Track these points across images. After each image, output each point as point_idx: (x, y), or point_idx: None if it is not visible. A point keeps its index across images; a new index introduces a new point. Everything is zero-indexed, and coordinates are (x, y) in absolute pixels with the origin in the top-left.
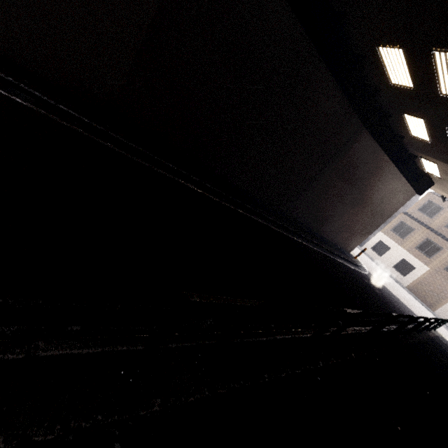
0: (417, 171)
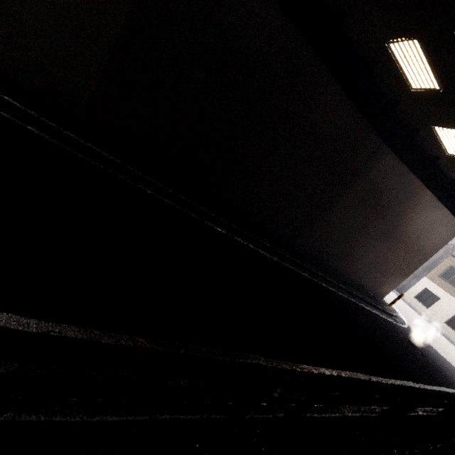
0: None
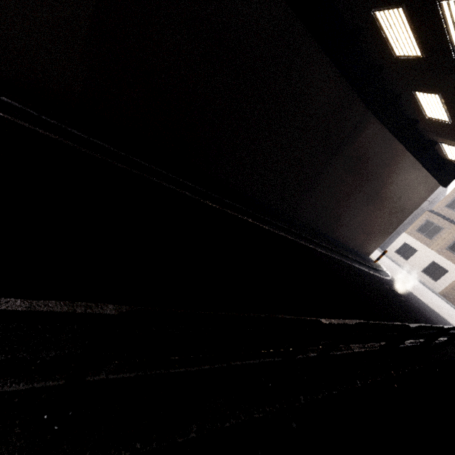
0: (439, 159)
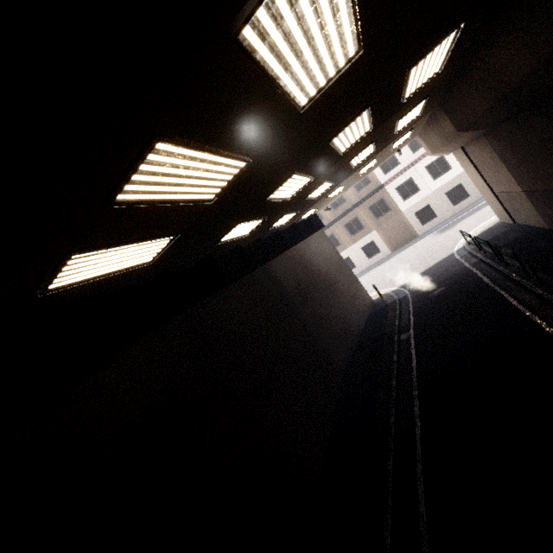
0: (302, 224)
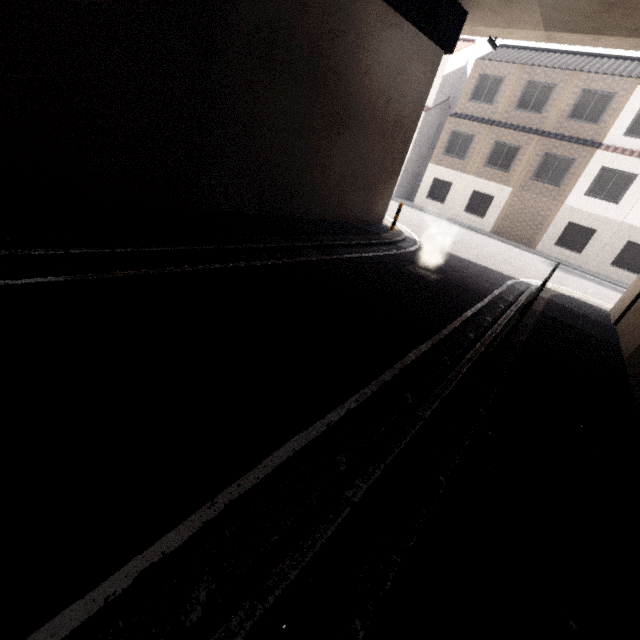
0: None
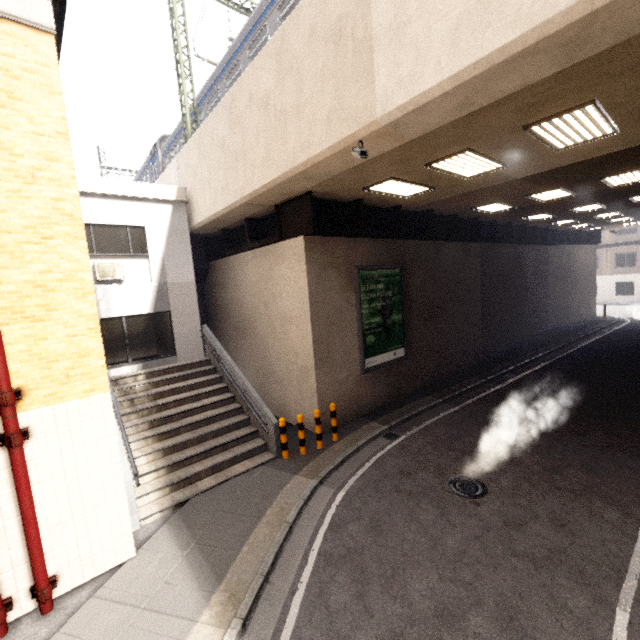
0: (583, 233)
